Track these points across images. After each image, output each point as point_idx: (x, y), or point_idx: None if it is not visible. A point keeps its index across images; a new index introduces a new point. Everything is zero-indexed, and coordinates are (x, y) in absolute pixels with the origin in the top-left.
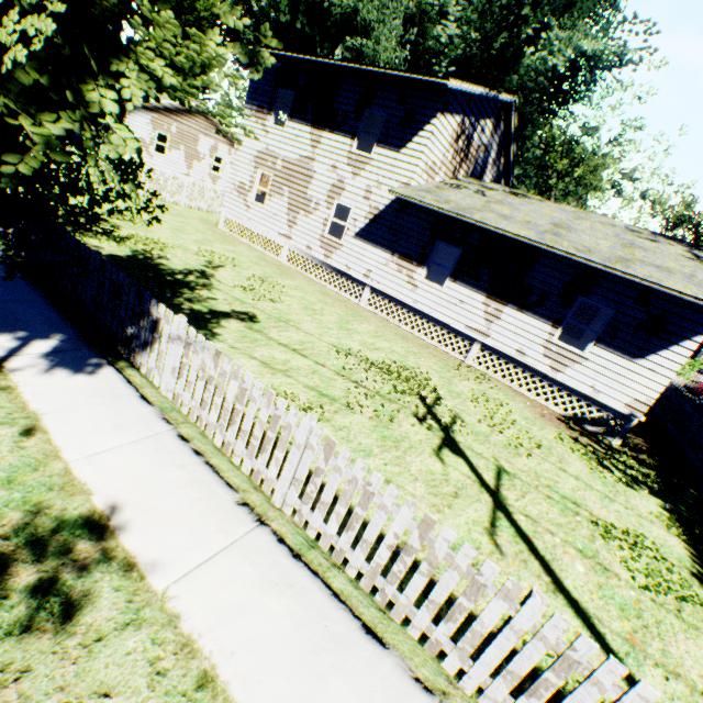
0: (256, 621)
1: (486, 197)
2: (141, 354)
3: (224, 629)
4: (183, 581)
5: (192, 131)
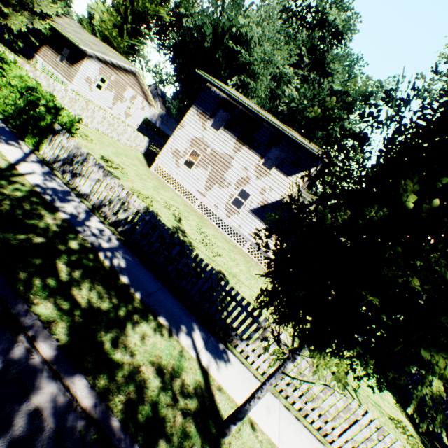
0: None
1: None
2: (239, 340)
3: None
4: None
5: (124, 83)
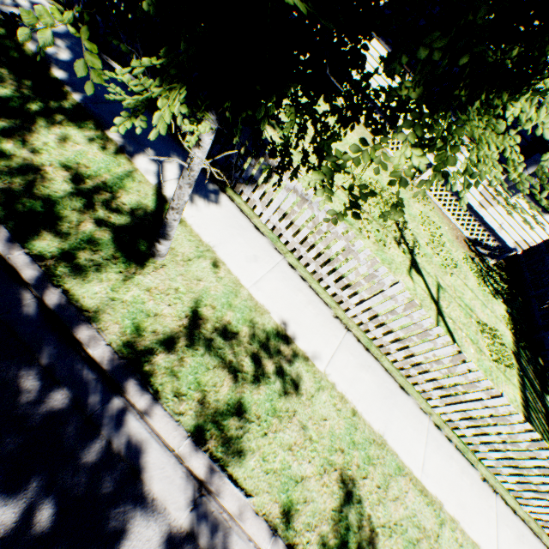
0: (362, 385)
1: None
2: (243, 184)
3: (352, 389)
4: (329, 366)
5: None
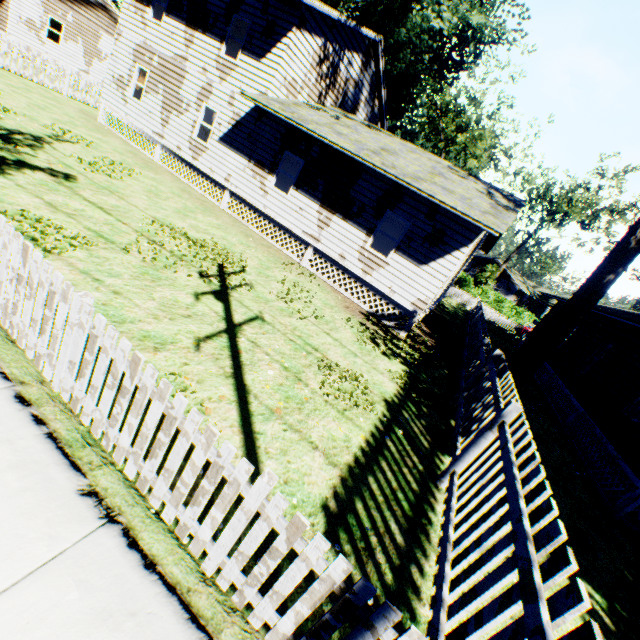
0: None
1: (338, 121)
2: None
3: None
4: None
5: (92, 25)
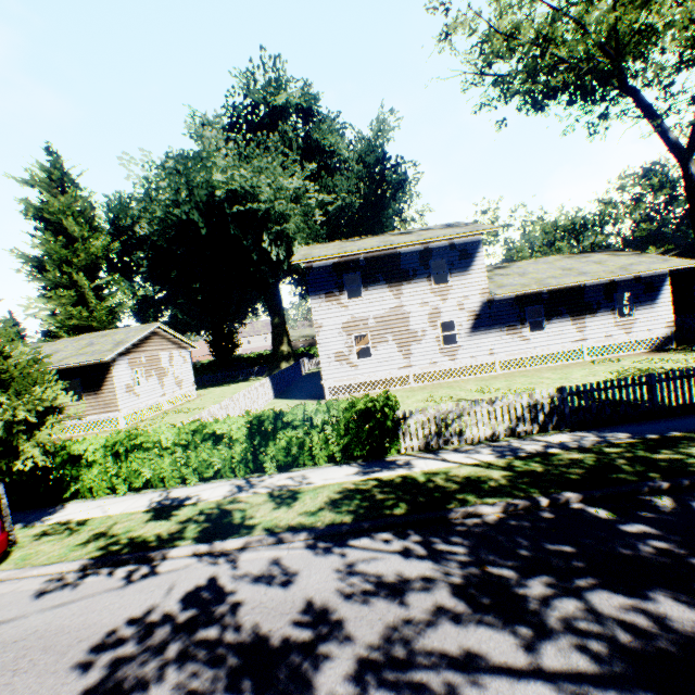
0: None
1: (508, 275)
2: None
3: None
4: None
5: (154, 352)
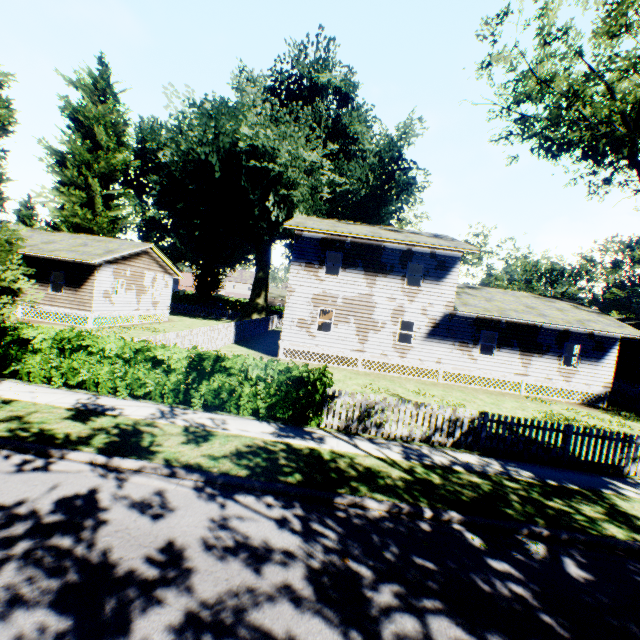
0: None
1: (476, 296)
2: (626, 466)
3: None
4: None
5: (140, 269)
